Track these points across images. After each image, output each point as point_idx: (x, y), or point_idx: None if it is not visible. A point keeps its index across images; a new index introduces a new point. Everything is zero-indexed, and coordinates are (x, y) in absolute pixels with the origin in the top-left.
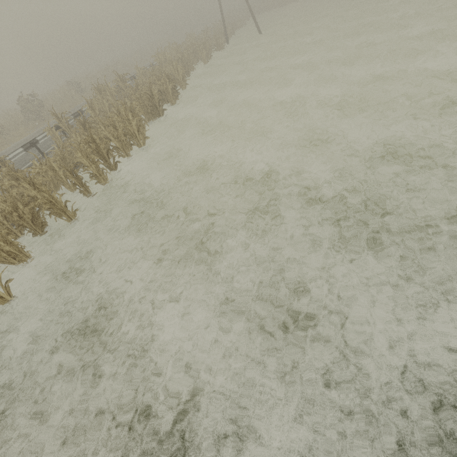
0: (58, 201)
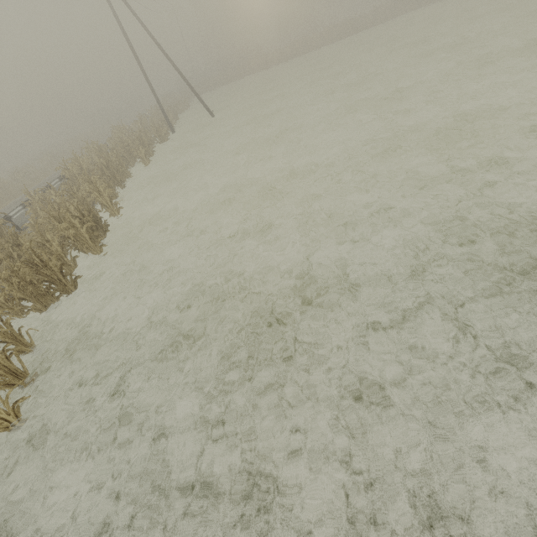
0: None
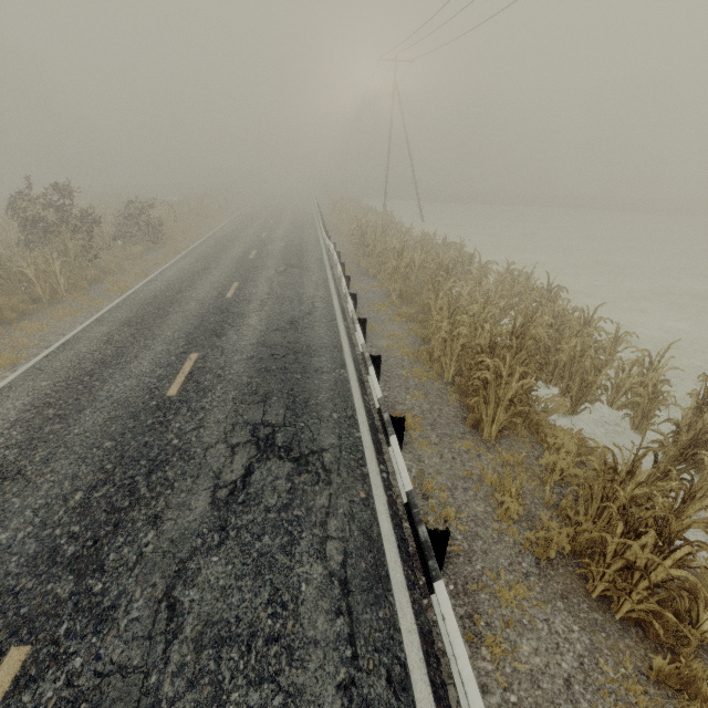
0: (619, 345)
